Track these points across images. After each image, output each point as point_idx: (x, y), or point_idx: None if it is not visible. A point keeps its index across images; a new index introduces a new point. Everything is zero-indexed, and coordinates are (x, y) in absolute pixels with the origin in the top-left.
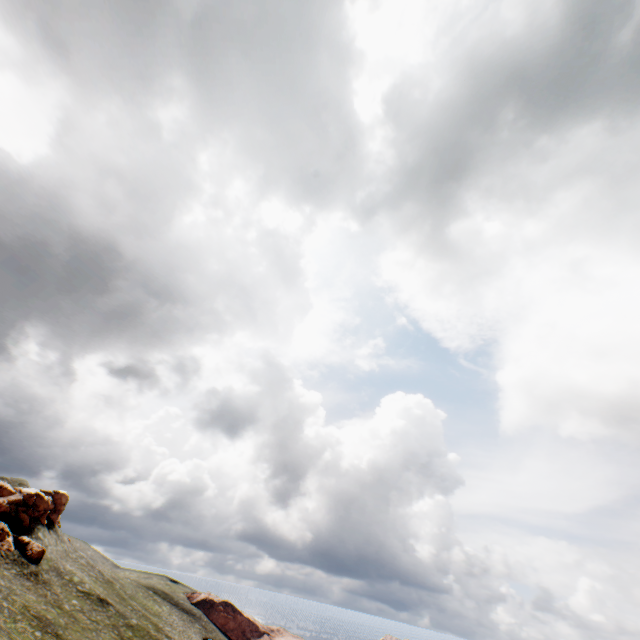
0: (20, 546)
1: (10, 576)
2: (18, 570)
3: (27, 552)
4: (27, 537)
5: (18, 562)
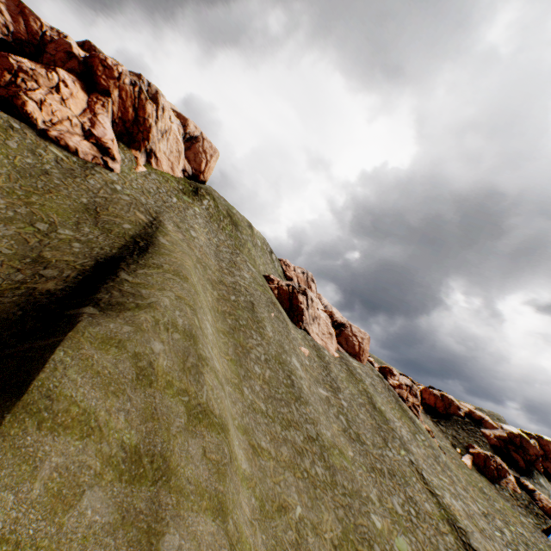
0: (524, 490)
1: (528, 525)
2: (533, 521)
3: (535, 501)
4: (527, 482)
5: (529, 510)
